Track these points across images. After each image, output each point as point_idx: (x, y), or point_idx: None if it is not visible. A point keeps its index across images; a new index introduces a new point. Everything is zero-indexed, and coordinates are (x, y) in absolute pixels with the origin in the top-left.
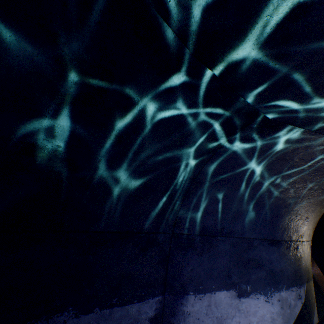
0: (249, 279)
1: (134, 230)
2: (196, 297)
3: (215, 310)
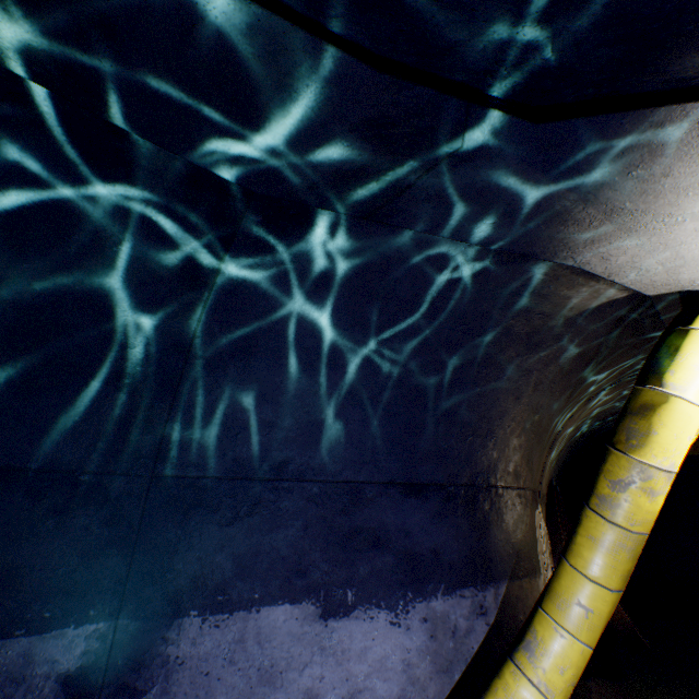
0: (352, 575)
1: (30, 465)
2: (206, 623)
3: (257, 652)
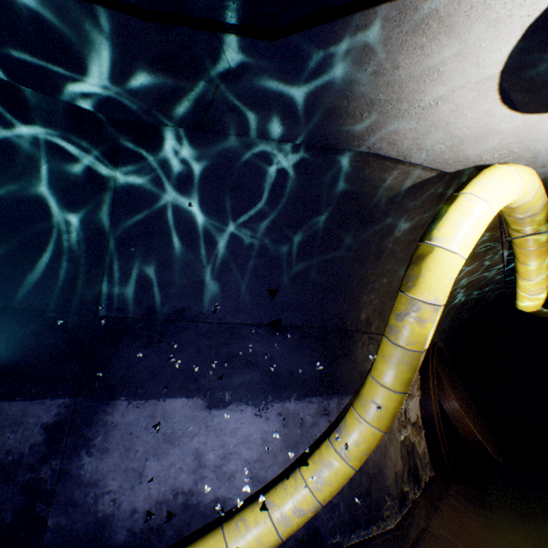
0: (230, 383)
1: (18, 306)
2: (130, 405)
3: (163, 424)
